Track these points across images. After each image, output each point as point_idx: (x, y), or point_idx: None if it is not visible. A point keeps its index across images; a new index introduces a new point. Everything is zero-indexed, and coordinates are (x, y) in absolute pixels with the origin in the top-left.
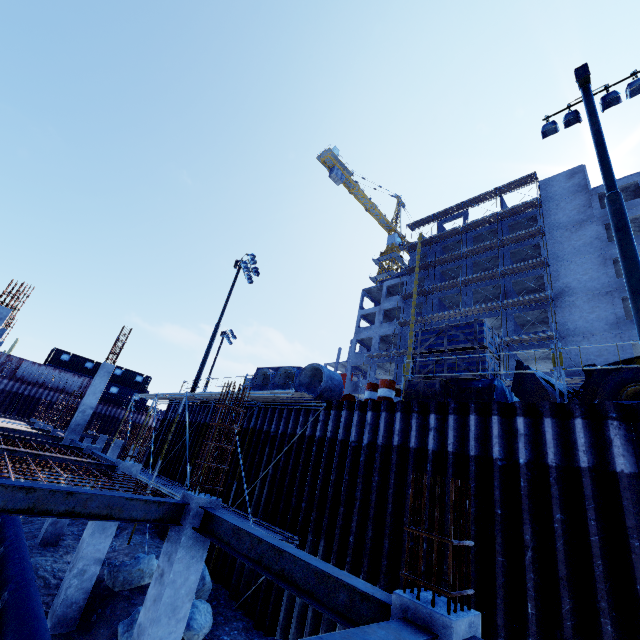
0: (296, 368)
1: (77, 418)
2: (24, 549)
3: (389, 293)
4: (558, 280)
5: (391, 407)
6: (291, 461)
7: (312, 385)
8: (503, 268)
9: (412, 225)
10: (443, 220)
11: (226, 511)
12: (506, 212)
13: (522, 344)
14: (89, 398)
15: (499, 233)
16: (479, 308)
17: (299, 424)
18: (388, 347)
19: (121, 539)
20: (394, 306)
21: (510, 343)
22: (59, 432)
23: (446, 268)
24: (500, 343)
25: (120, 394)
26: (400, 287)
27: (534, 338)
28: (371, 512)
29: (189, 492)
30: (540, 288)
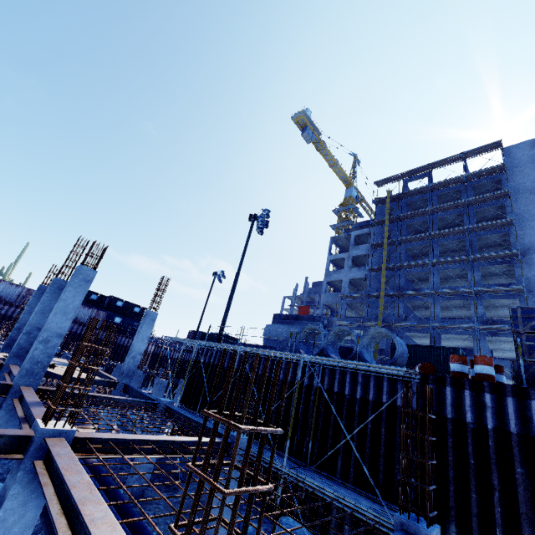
0: (317, 318)
1: (129, 364)
2: (143, 524)
3: (354, 241)
4: (524, 239)
5: (516, 392)
6: (383, 430)
7: (369, 346)
8: (471, 225)
9: (379, 182)
10: (408, 179)
11: (315, 475)
12: (472, 175)
13: (489, 294)
14: (138, 344)
15: (464, 193)
16: (448, 260)
17: (384, 392)
18: (352, 288)
19: (191, 486)
20: (362, 253)
21: (481, 293)
22: (100, 370)
23: (412, 222)
24: (467, 292)
25: (123, 323)
26: (365, 236)
27: (503, 290)
28: (521, 507)
29: (405, 518)
30: (500, 244)
